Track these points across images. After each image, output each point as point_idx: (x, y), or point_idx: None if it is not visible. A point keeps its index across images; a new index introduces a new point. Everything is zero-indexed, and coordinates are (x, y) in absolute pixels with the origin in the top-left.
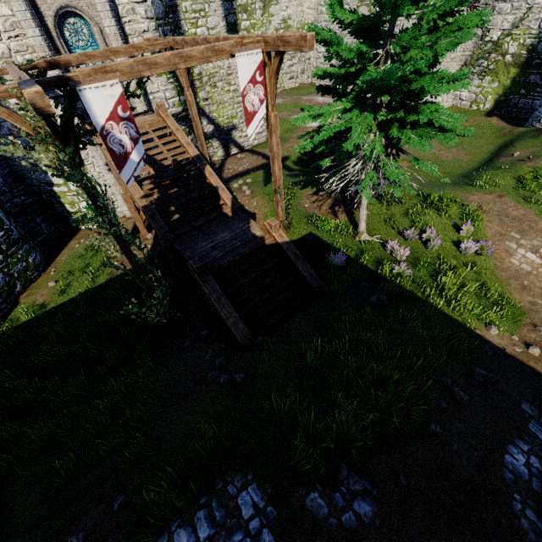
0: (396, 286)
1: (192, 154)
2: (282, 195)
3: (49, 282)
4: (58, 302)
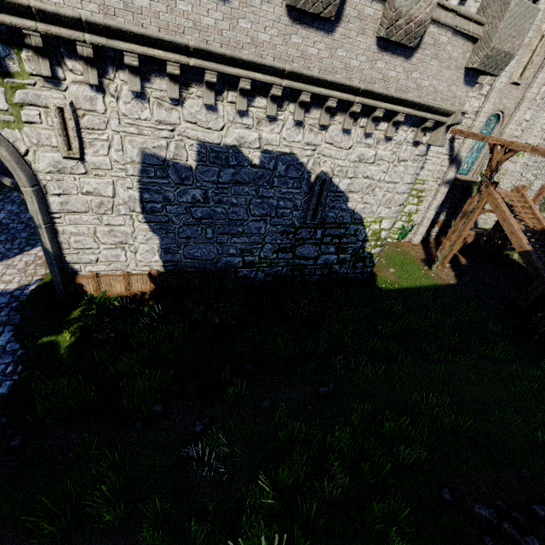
0: None
1: None
2: None
3: (391, 268)
4: (408, 285)
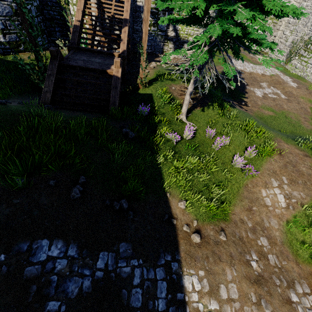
0: (155, 140)
1: (124, 17)
2: (144, 56)
3: None
4: (27, 62)
